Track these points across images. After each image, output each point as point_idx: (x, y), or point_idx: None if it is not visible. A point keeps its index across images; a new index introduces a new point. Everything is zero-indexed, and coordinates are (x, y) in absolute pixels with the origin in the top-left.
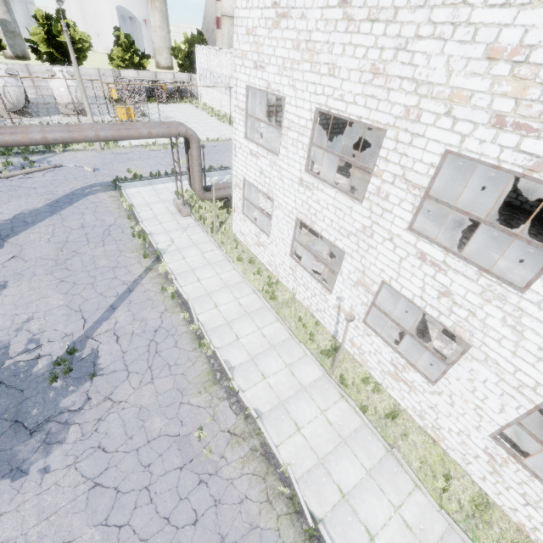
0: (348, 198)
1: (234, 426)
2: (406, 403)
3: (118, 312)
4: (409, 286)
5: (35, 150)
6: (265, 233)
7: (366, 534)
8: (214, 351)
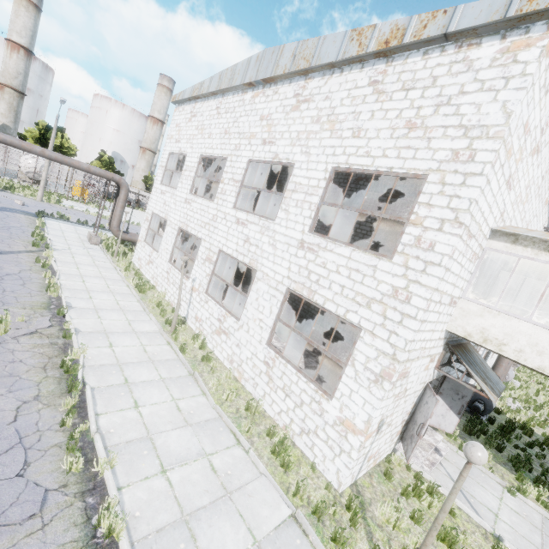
0: (208, 201)
1: (45, 329)
2: (224, 354)
3: None
4: (231, 245)
5: None
6: (156, 250)
7: (133, 404)
8: (60, 297)
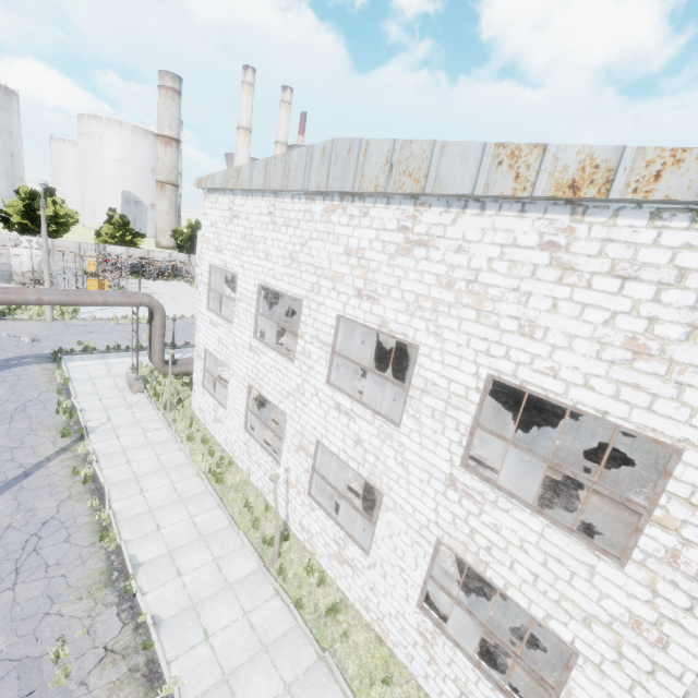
0: (285, 360)
1: (116, 640)
2: (353, 593)
3: None
4: (335, 440)
5: None
6: (223, 406)
7: None
8: (120, 545)
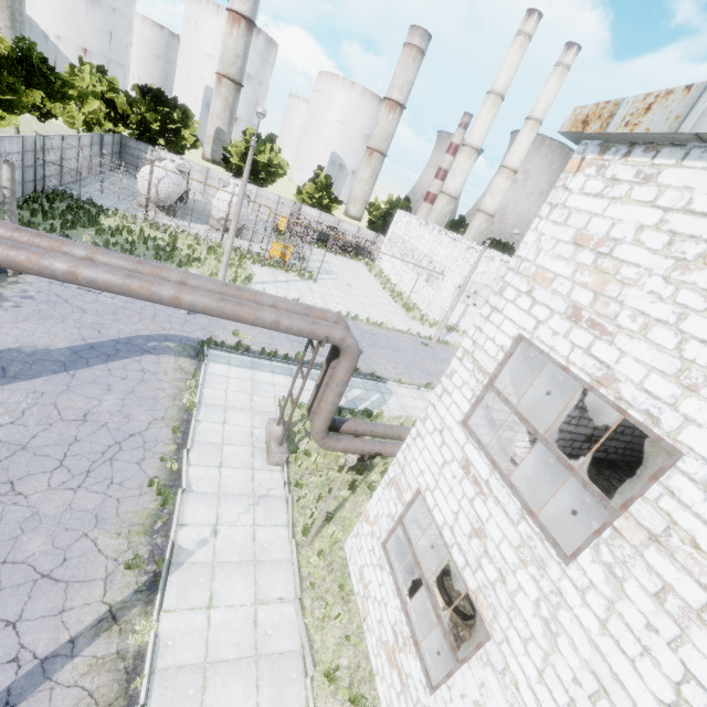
0: None
1: None
2: None
3: None
4: None
5: (139, 256)
6: (423, 664)
7: None
8: None
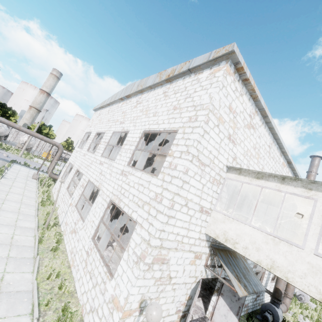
0: (92, 154)
1: None
2: (70, 247)
3: None
4: (94, 176)
5: None
6: (64, 183)
7: None
8: None
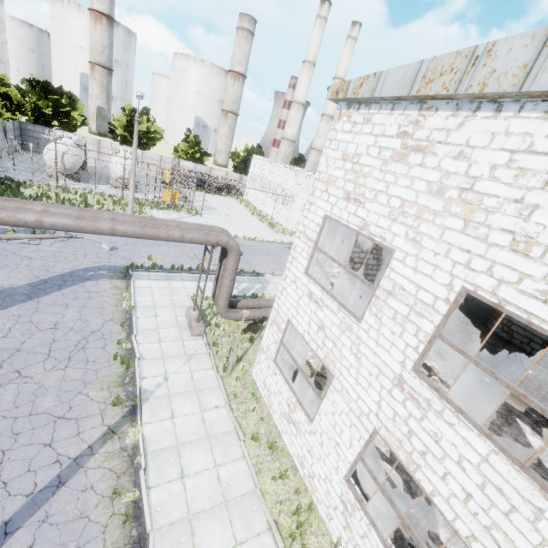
0: (530, 484)
1: None
2: None
3: (8, 547)
4: None
5: None
6: (305, 412)
7: None
8: None
